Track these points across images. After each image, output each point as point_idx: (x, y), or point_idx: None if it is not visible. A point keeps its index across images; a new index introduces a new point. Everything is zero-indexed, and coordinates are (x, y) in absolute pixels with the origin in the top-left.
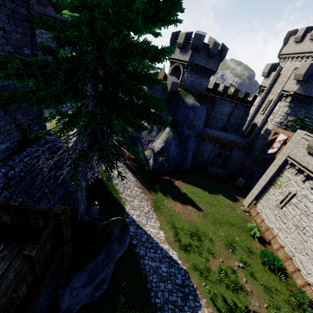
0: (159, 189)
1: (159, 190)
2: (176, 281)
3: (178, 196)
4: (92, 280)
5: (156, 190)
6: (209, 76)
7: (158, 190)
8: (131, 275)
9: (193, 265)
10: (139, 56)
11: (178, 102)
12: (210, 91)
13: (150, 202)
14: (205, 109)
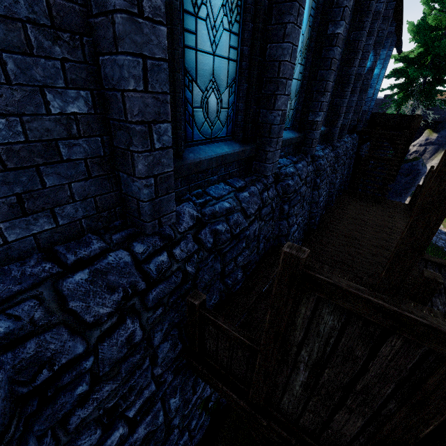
0: None
1: None
2: None
3: None
4: (406, 176)
5: None
6: None
7: None
8: None
9: None
10: None
11: None
12: None
13: None
14: None
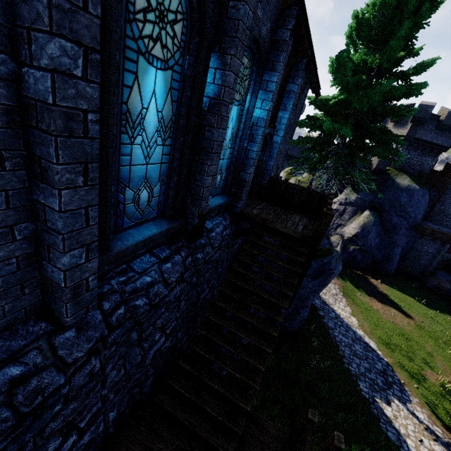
0: (348, 280)
1: (349, 281)
2: (374, 365)
3: (376, 295)
4: (315, 278)
5: (344, 279)
6: (436, 153)
7: (347, 281)
8: (320, 336)
9: (399, 364)
10: (388, 116)
11: (385, 182)
12: (437, 174)
13: (338, 287)
14: (428, 194)
